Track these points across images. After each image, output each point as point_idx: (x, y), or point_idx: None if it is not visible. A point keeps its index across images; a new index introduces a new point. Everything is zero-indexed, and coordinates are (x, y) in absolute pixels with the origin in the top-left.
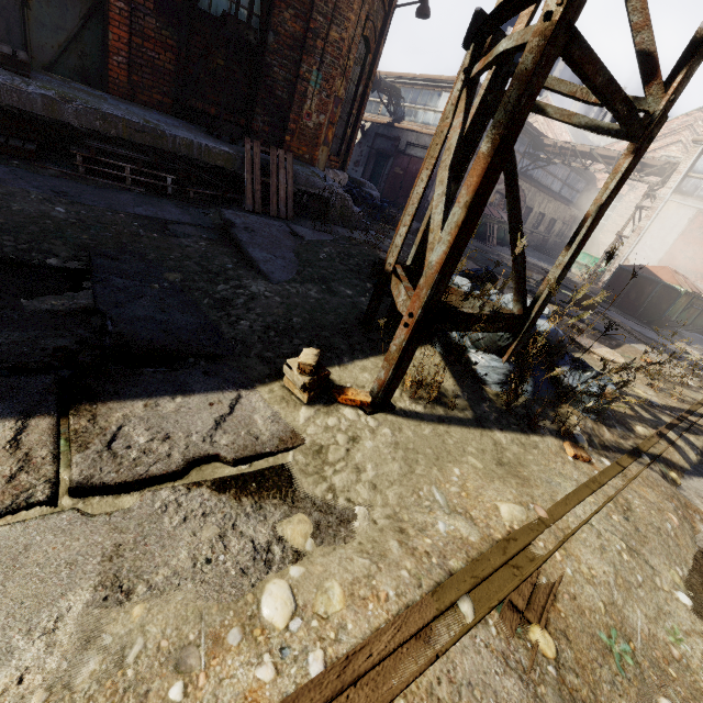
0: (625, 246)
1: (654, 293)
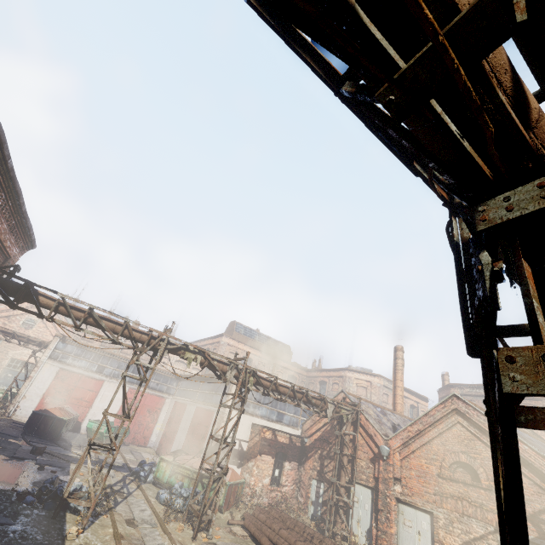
0: (23, 388)
1: (54, 423)
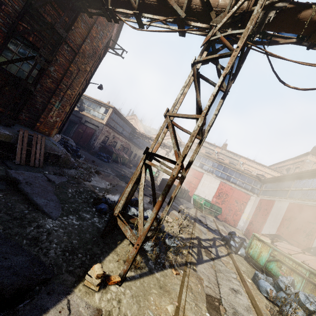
0: None
1: (172, 188)
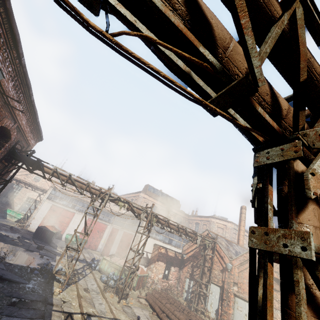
0: (33, 213)
1: (48, 234)
